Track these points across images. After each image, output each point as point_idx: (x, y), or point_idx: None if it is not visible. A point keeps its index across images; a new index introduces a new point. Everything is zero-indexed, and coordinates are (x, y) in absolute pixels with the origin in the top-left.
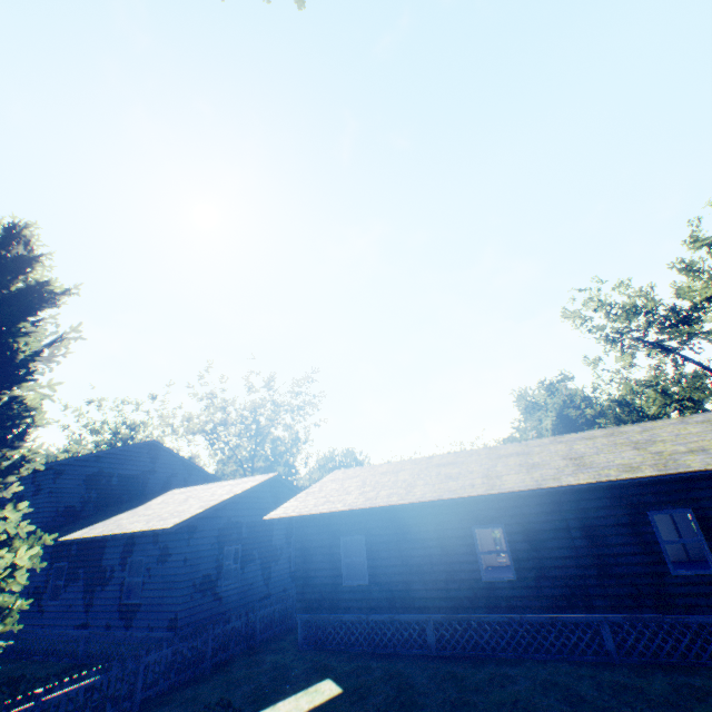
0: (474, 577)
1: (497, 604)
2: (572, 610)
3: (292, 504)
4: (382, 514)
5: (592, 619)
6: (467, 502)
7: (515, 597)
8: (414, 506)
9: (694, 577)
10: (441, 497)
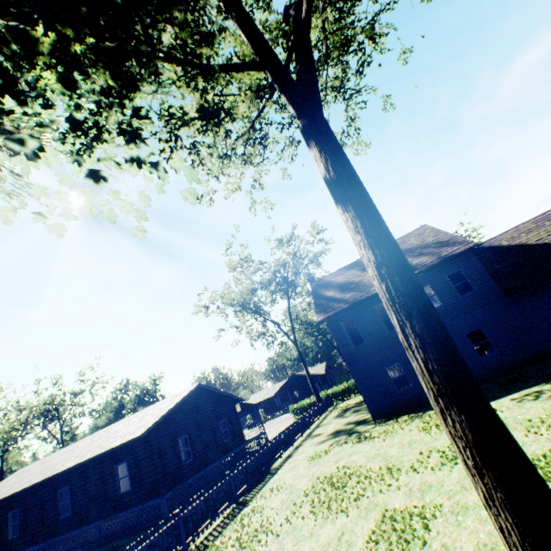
0: (7, 539)
1: (12, 550)
2: (33, 544)
3: None
4: None
5: (36, 547)
6: (9, 499)
7: (18, 544)
8: None
9: (66, 518)
10: None
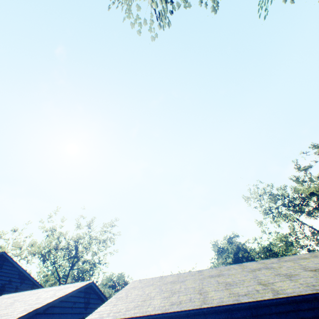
0: None
1: None
2: None
3: (105, 308)
4: (183, 318)
5: None
6: (253, 306)
7: None
8: (209, 310)
9: None
10: (240, 301)
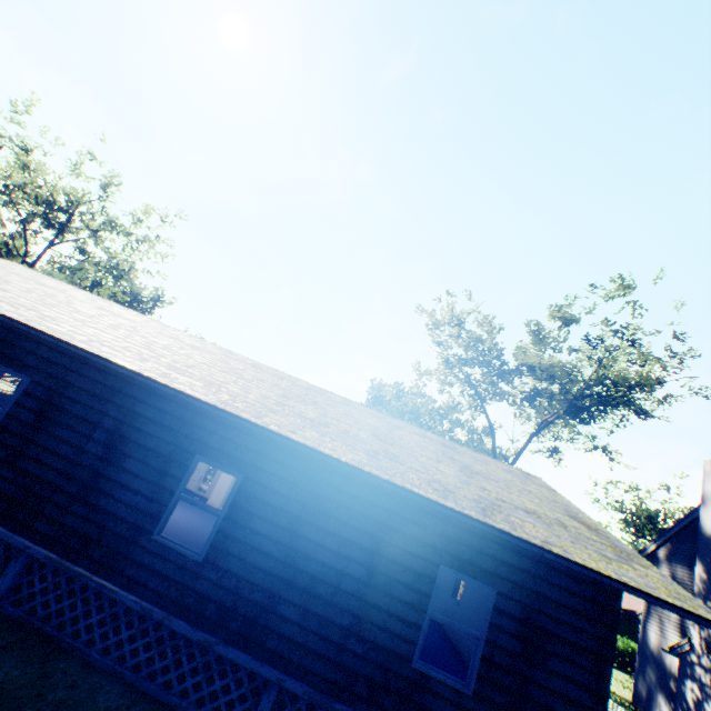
0: None
1: None
2: (4, 520)
3: None
4: None
5: (11, 541)
6: (18, 331)
7: None
8: None
9: (173, 552)
10: None
